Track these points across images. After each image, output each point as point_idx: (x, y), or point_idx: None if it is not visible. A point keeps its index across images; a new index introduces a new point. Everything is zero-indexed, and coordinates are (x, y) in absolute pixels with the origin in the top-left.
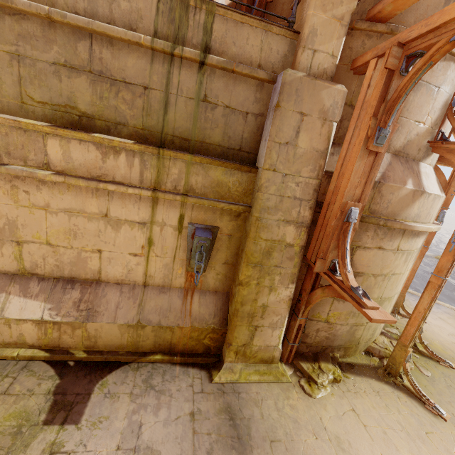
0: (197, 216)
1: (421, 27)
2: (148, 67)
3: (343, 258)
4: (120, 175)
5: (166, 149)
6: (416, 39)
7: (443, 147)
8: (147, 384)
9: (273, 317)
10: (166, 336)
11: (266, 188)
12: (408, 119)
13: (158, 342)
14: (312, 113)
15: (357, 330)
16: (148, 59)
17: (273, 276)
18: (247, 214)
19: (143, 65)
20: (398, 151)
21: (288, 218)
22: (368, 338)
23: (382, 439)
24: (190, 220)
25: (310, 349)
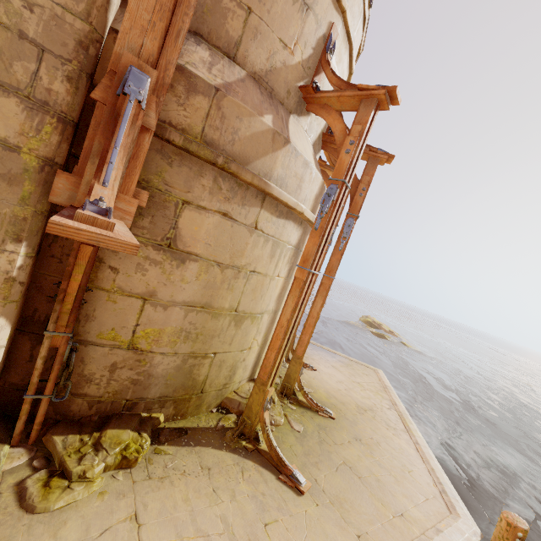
0: None
1: None
2: None
3: (102, 162)
4: None
5: None
6: None
7: (316, 98)
8: None
9: None
10: None
11: None
12: (270, 30)
13: None
14: None
15: (198, 367)
16: None
17: None
18: None
19: None
20: (259, 75)
21: (3, 77)
22: (222, 384)
23: None
24: None
25: (98, 409)
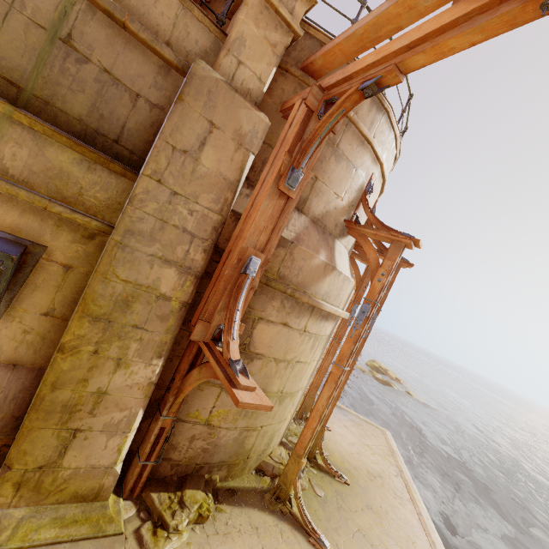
0: (3, 217)
1: (339, 75)
2: None
3: (230, 321)
4: None
5: None
6: (335, 87)
7: (356, 229)
8: None
9: (114, 413)
10: None
11: (142, 201)
12: (329, 188)
13: None
14: (225, 129)
15: (249, 438)
16: None
17: (127, 343)
18: (108, 239)
19: None
20: (317, 218)
21: (170, 257)
22: (262, 450)
23: None
24: None
25: (176, 470)
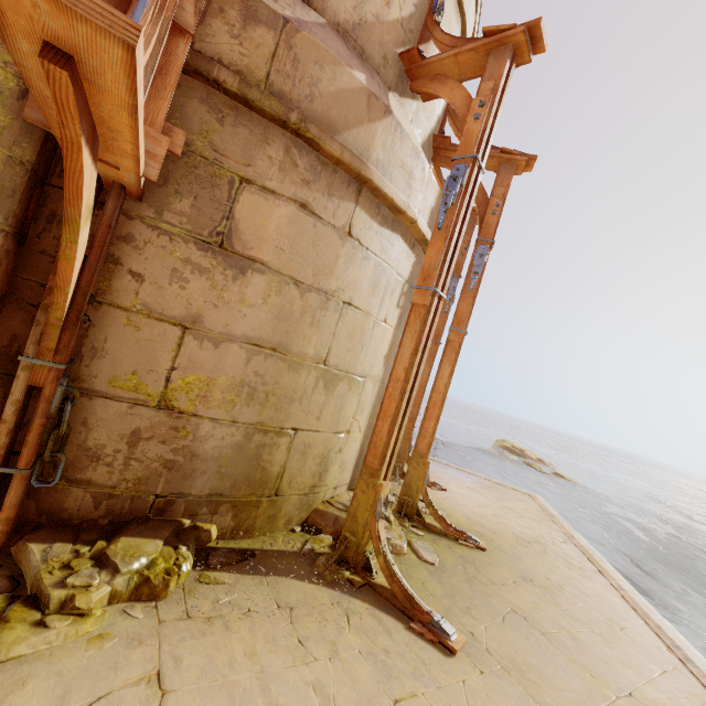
0: None
1: None
2: None
3: None
4: None
5: None
6: None
7: (424, 66)
8: None
9: None
10: None
11: None
12: None
13: None
14: None
15: (270, 449)
16: None
17: None
18: None
19: None
20: (344, 28)
21: None
22: (309, 485)
23: None
24: None
25: (109, 508)
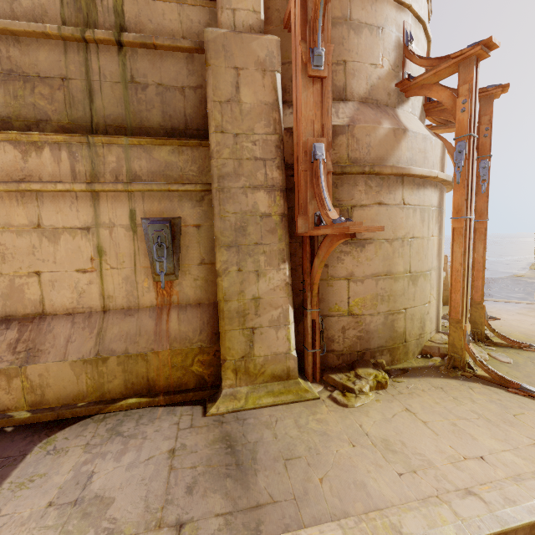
0: (152, 208)
1: None
2: (62, 58)
3: (321, 201)
4: (48, 174)
5: (96, 135)
6: None
7: (413, 85)
8: (113, 432)
9: (271, 312)
10: (139, 369)
11: (218, 152)
12: (362, 63)
13: (129, 380)
14: (248, 66)
15: (396, 321)
16: (61, 50)
17: (256, 257)
18: (212, 196)
19: (57, 57)
20: (364, 98)
21: (255, 183)
22: (418, 334)
23: (451, 432)
24: (144, 215)
25: (343, 359)
